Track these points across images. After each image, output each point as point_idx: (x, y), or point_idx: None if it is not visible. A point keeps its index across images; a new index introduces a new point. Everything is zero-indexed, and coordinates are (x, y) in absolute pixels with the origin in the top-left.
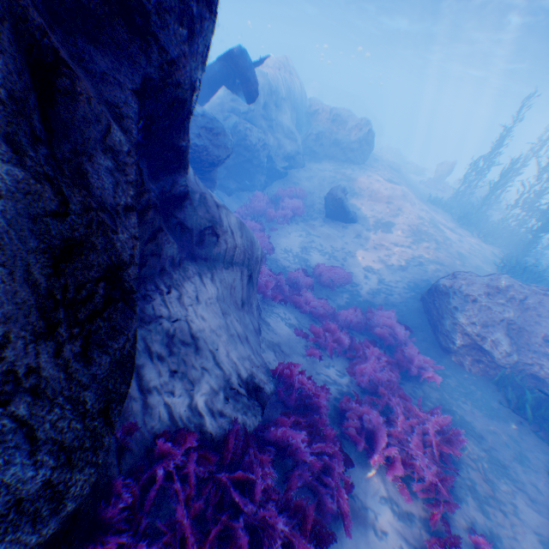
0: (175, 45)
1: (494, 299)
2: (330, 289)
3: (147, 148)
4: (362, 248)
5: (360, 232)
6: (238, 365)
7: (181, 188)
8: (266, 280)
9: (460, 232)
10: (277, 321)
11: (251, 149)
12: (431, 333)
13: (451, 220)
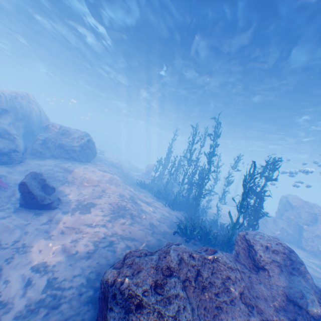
0: None
1: (167, 292)
2: None
3: None
4: (47, 236)
5: (56, 216)
6: None
7: None
8: None
9: (156, 203)
10: None
11: None
12: None
13: (152, 196)
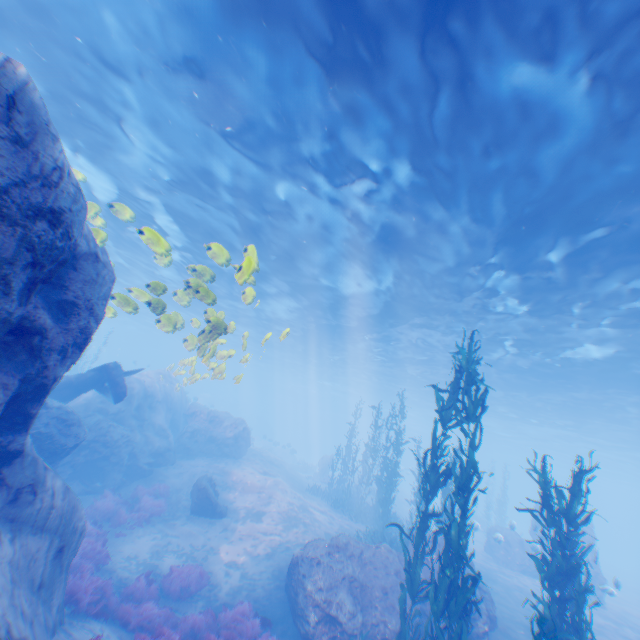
0: (53, 360)
1: (337, 557)
2: (182, 598)
3: (5, 411)
4: (228, 540)
5: (229, 523)
6: (13, 624)
7: (18, 444)
8: (87, 586)
9: (334, 514)
10: (88, 635)
11: (112, 444)
12: (294, 622)
13: (329, 505)
